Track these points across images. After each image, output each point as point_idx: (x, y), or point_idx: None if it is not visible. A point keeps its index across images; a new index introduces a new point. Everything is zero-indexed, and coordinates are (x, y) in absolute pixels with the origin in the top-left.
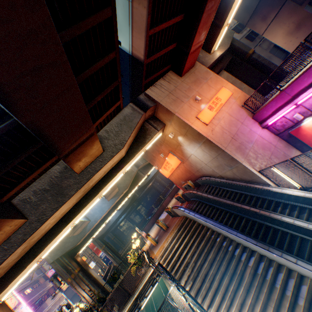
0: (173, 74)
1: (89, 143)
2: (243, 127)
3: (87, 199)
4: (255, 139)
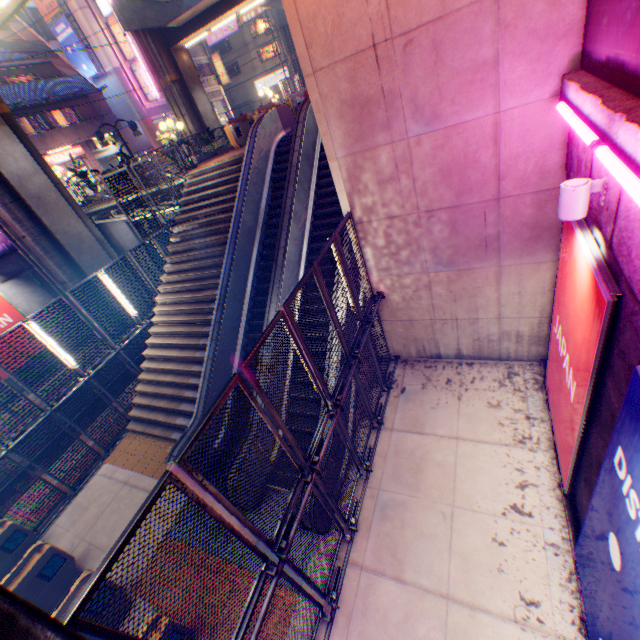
0: None
1: None
2: (478, 24)
3: None
4: (459, 122)
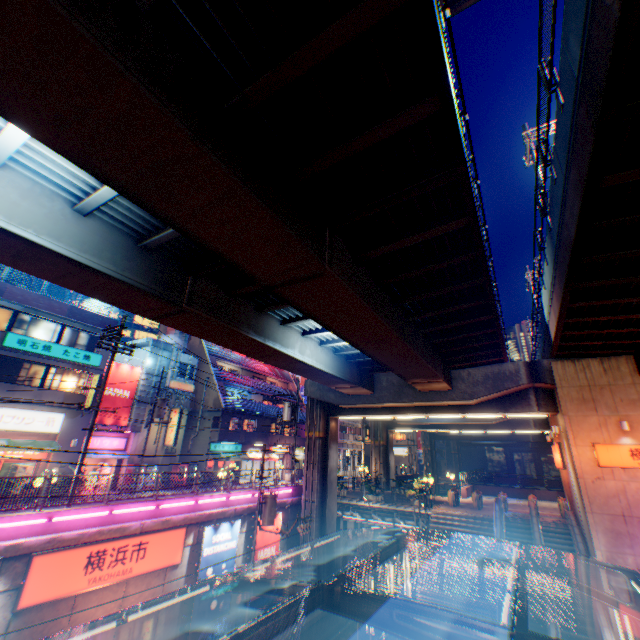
0: (628, 363)
1: (435, 383)
2: None
3: (414, 410)
4: None
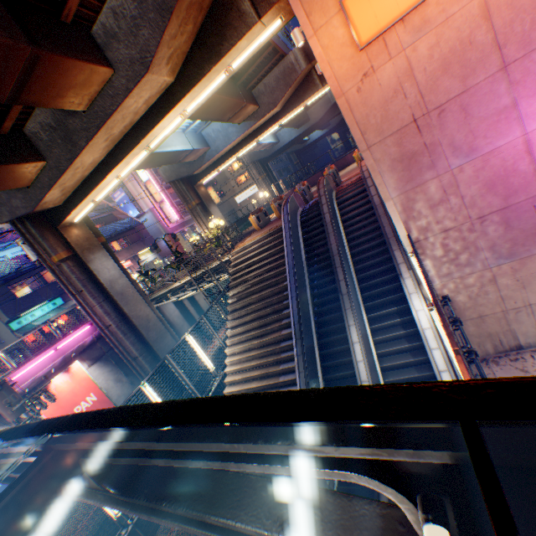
0: None
1: (50, 72)
2: (493, 87)
3: (123, 152)
4: (493, 148)
